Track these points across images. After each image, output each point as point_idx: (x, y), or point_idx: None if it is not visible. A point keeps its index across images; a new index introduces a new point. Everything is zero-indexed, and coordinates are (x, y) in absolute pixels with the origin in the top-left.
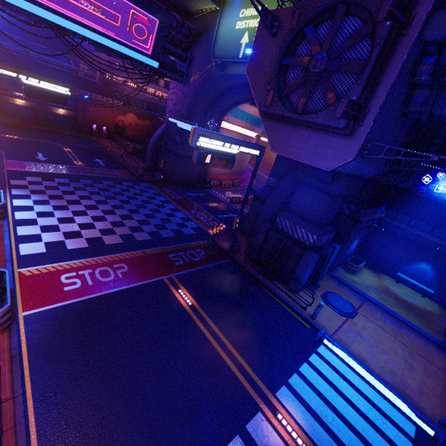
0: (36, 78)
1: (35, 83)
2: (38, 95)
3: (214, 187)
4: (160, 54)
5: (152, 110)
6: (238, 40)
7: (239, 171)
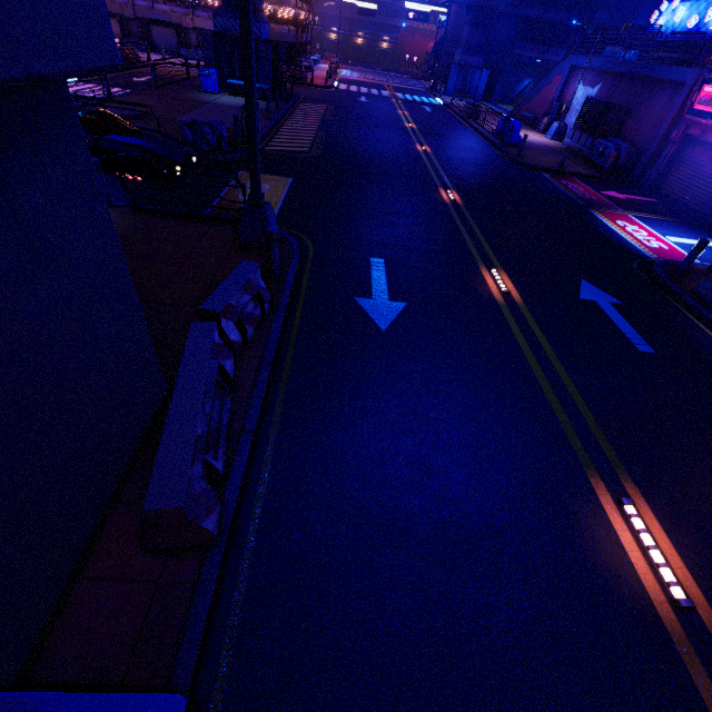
0: (363, 2)
1: (362, 5)
2: (362, 13)
3: None
4: None
5: None
6: None
7: None
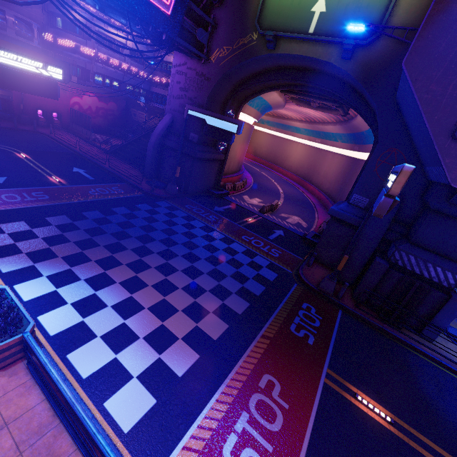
0: (1, 47)
1: (0, 58)
2: (7, 80)
3: (230, 193)
4: (182, 16)
5: (116, 88)
6: (307, 6)
7: (241, 167)
